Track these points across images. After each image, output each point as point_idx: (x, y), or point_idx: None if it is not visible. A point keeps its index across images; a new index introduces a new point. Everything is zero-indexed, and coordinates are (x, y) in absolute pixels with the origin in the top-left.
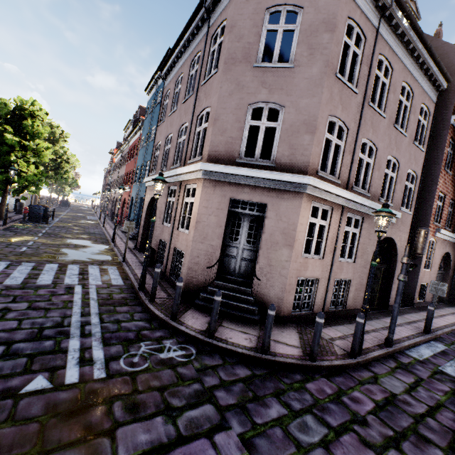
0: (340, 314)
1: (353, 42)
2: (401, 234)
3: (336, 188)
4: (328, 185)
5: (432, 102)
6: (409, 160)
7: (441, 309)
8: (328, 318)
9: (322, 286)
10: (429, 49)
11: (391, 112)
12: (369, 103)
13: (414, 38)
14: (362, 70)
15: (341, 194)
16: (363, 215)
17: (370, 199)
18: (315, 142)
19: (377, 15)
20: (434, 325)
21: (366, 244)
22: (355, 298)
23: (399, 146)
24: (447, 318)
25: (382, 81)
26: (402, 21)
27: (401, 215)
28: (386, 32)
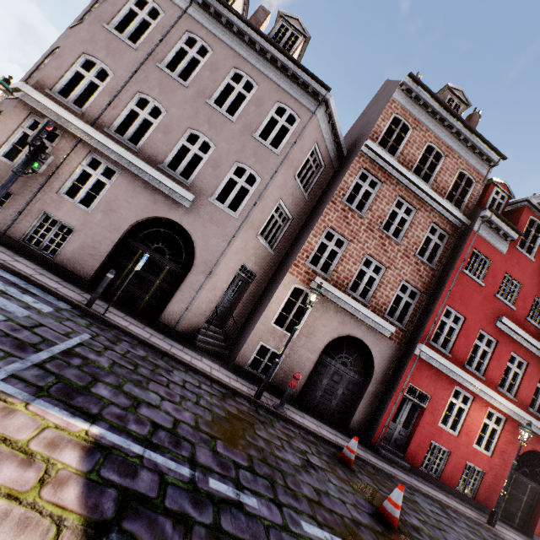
0: (39, 258)
1: (145, 12)
2: (209, 234)
3: (60, 109)
4: (47, 101)
5: (307, 109)
6: (240, 151)
7: (286, 403)
8: (12, 246)
9: (17, 204)
10: (271, 43)
11: (204, 88)
12: (156, 64)
13: (248, 30)
14: (153, 35)
15: (67, 117)
16: (122, 168)
17: (141, 157)
18: (54, 66)
19: (186, 1)
20: (158, 342)
21: (120, 204)
22: (77, 258)
23: (217, 127)
24: (233, 381)
25: (195, 57)
26: (221, 10)
27: (212, 209)
28: (202, 17)
